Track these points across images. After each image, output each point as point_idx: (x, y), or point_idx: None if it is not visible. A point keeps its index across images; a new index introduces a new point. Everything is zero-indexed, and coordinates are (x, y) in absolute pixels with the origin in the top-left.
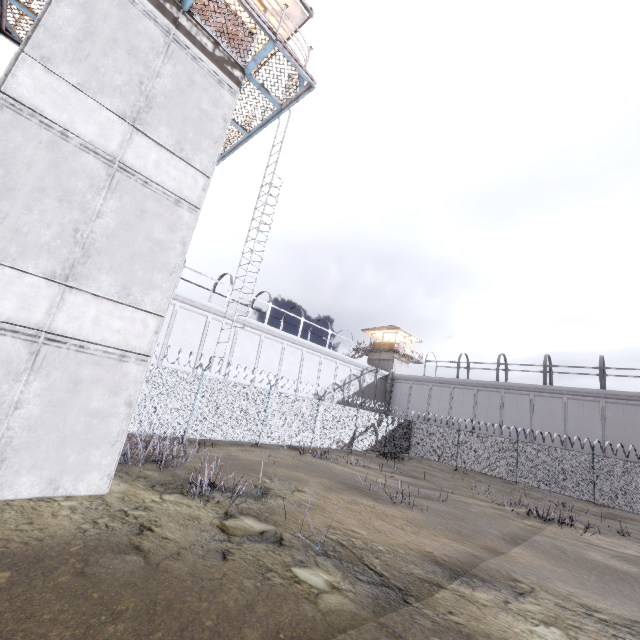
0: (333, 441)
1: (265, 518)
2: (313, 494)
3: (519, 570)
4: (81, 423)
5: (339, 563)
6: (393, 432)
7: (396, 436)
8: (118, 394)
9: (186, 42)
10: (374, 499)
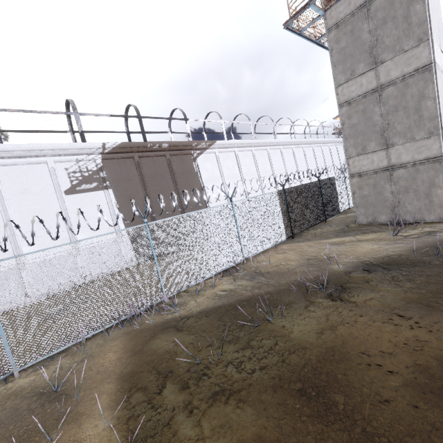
0: None
1: None
2: None
3: None
4: None
5: None
6: None
7: None
8: None
9: None
10: None
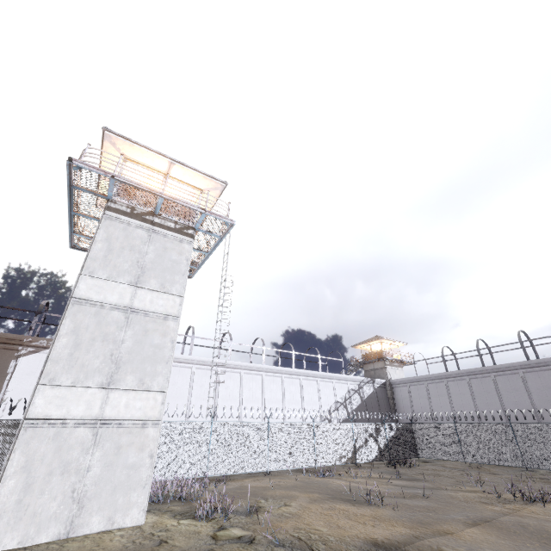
0: (335, 458)
1: (248, 527)
2: (297, 506)
3: (453, 544)
4: (124, 475)
5: (290, 550)
6: (394, 438)
7: (399, 441)
8: (144, 450)
9: (159, 230)
10: (352, 504)
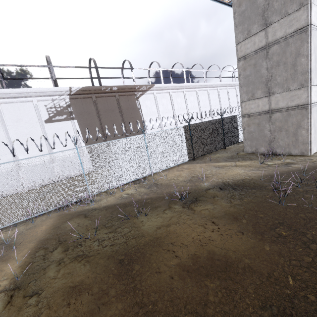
0: None
1: None
2: None
3: None
4: None
5: None
6: None
7: None
8: None
9: None
10: None
